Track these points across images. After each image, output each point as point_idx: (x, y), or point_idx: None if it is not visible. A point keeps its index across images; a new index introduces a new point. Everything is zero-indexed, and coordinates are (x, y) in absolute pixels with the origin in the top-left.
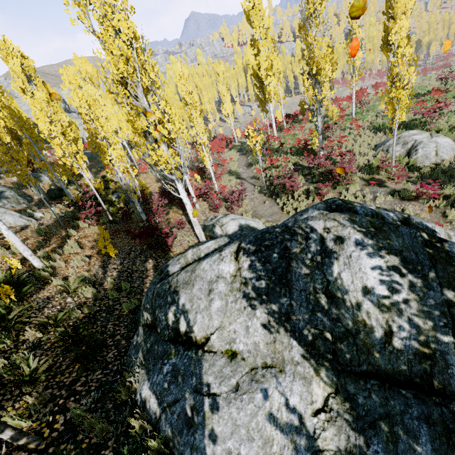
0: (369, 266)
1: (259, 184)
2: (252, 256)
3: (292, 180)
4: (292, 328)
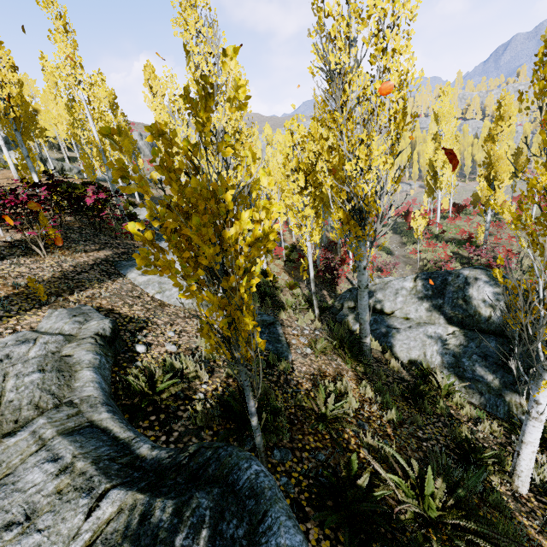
0: (487, 291)
1: (410, 263)
2: (424, 280)
3: (448, 264)
4: (441, 311)
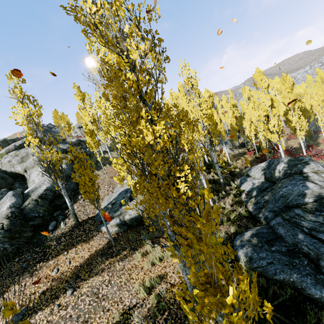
0: (282, 166)
1: None
2: (267, 163)
3: None
4: (265, 175)
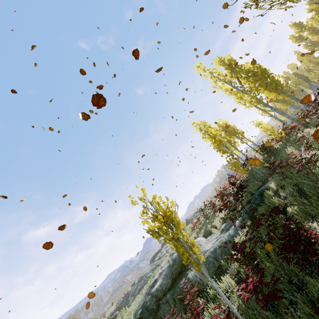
0: None
1: None
2: None
3: None
4: None
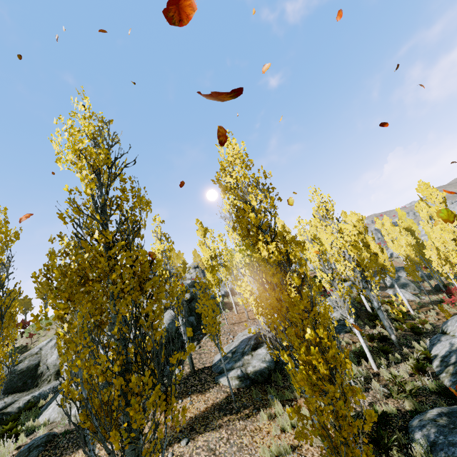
0: None
1: None
2: None
3: None
4: None
